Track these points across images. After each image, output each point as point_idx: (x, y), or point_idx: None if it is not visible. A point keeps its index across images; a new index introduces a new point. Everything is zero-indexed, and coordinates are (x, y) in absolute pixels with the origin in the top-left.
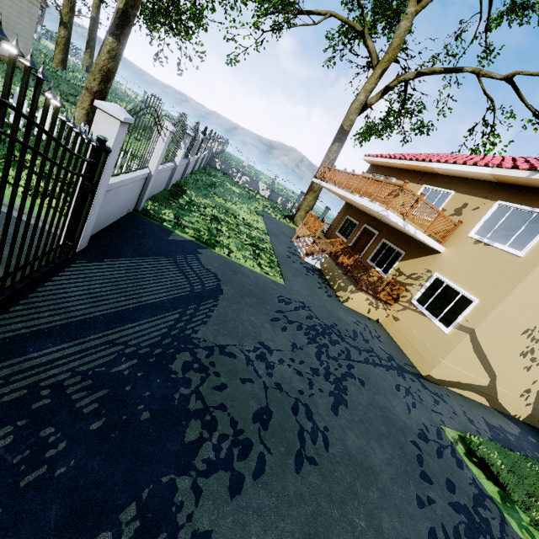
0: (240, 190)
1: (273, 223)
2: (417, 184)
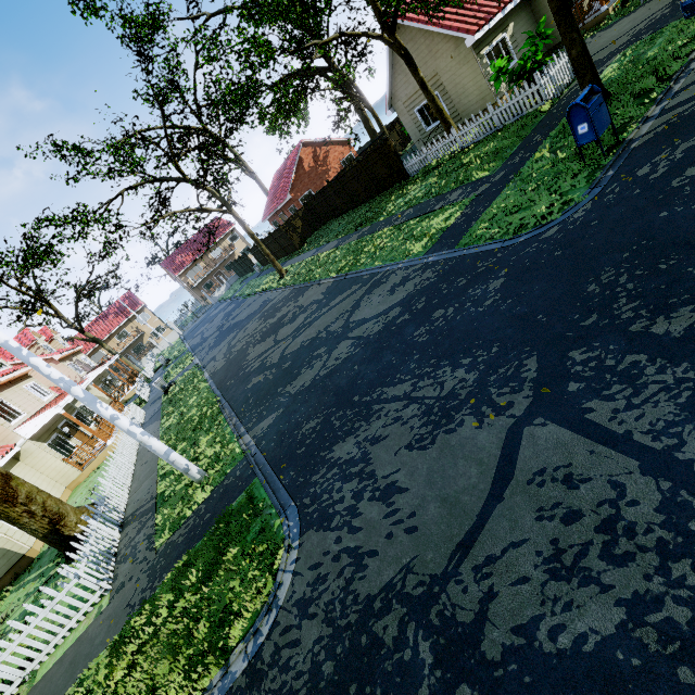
0: None
1: None
2: (112, 340)
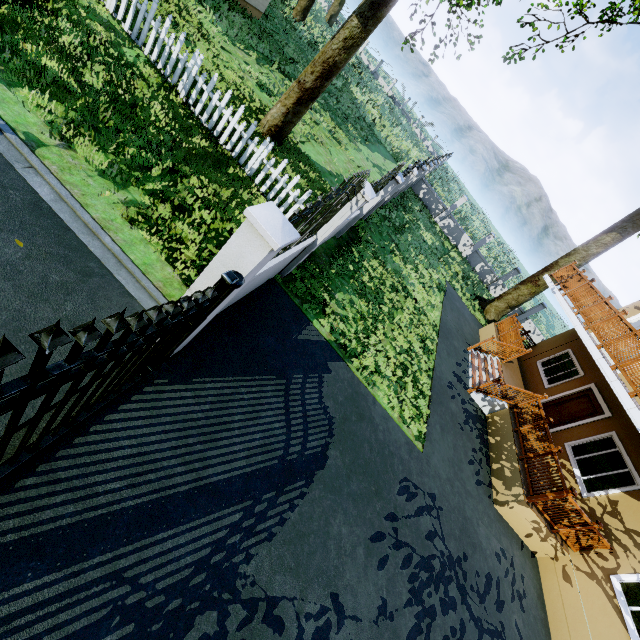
0: (433, 240)
1: (453, 309)
2: None
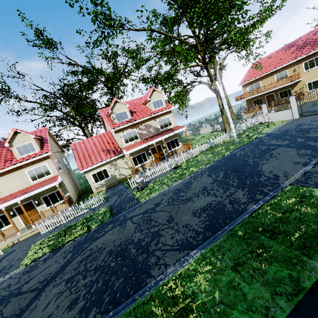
0: None
1: None
2: (271, 76)
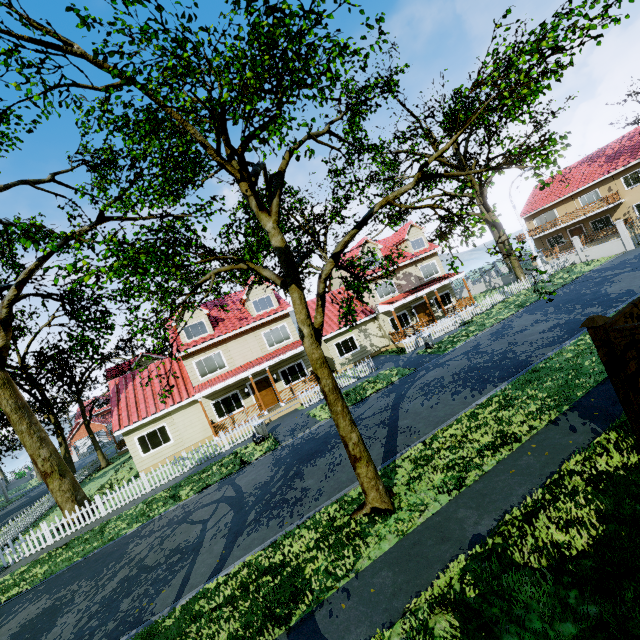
0: None
1: None
2: (572, 200)
